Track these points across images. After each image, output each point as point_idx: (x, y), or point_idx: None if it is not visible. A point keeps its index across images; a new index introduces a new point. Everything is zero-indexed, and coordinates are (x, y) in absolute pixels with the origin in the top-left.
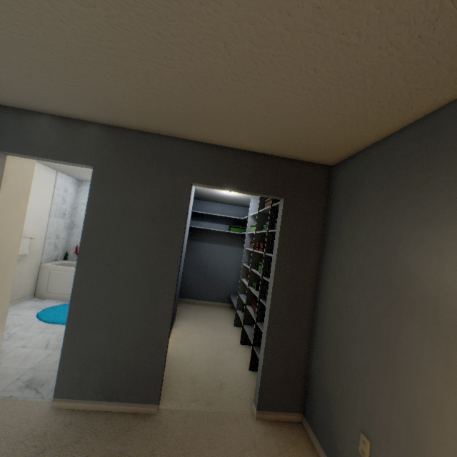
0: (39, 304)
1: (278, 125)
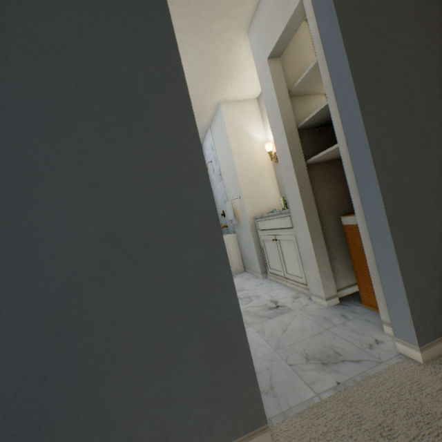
0: None
1: None
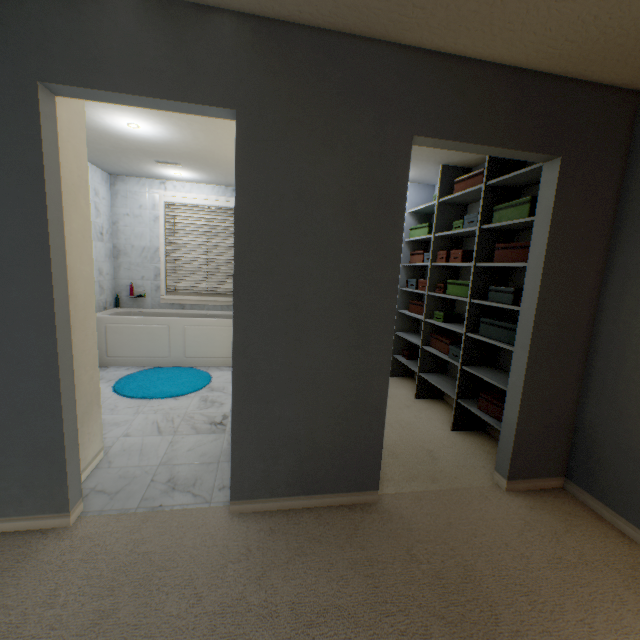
0: (105, 375)
1: None
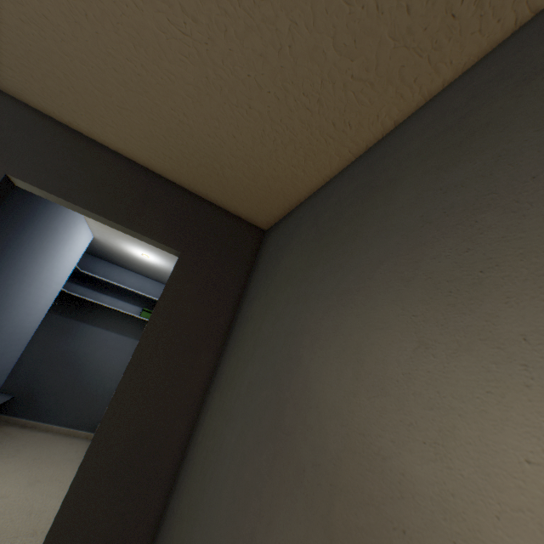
0: None
1: (169, 110)
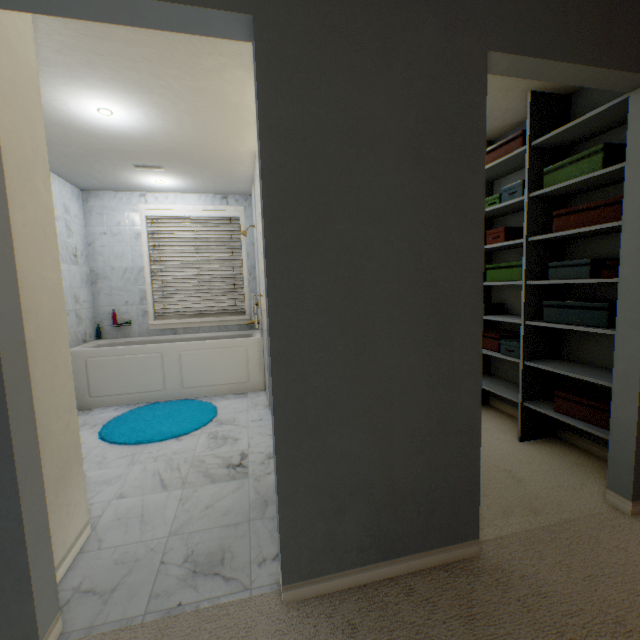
0: (88, 419)
1: None
